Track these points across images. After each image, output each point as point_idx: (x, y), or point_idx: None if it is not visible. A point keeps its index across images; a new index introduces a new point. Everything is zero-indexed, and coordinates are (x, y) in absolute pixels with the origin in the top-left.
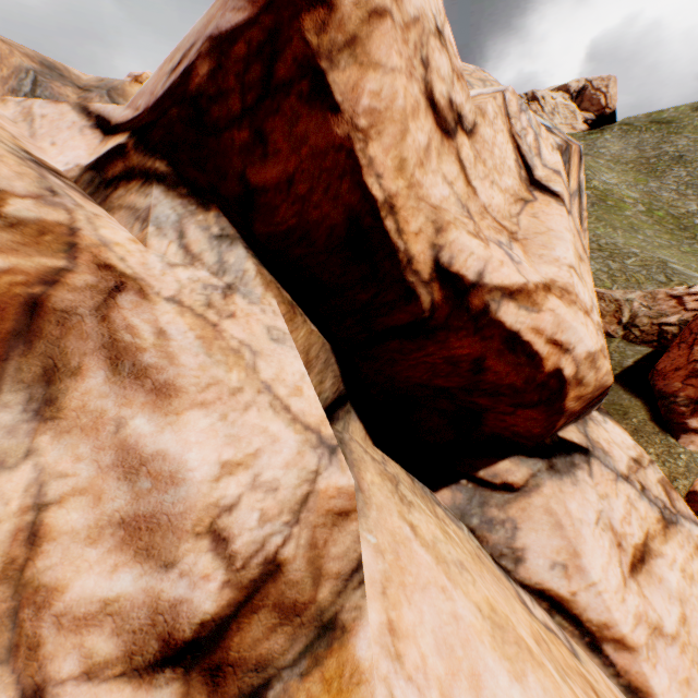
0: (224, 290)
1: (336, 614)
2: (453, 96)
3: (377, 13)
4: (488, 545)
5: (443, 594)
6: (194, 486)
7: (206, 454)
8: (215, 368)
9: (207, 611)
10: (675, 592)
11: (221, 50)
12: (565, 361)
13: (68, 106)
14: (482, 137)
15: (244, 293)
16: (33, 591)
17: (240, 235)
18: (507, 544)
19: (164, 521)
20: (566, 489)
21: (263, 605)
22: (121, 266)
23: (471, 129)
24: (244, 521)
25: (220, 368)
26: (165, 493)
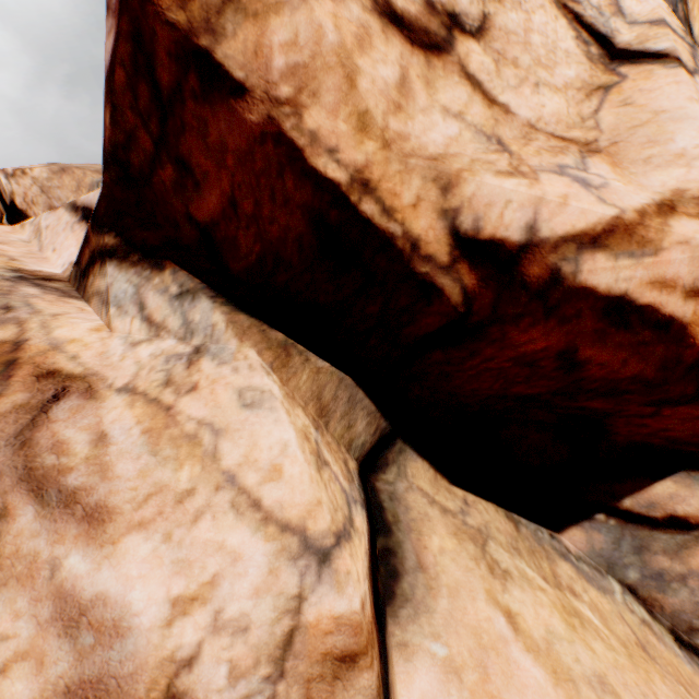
0: (189, 357)
1: None
2: None
3: None
4: (663, 613)
5: None
6: (143, 636)
7: (152, 590)
8: (160, 469)
9: None
10: None
11: (111, 88)
12: None
13: (63, 209)
14: (503, 29)
15: (215, 353)
16: None
17: (205, 284)
18: (698, 613)
19: (113, 687)
20: None
21: None
22: (70, 367)
23: (480, 25)
24: (210, 679)
25: (167, 467)
26: (110, 648)
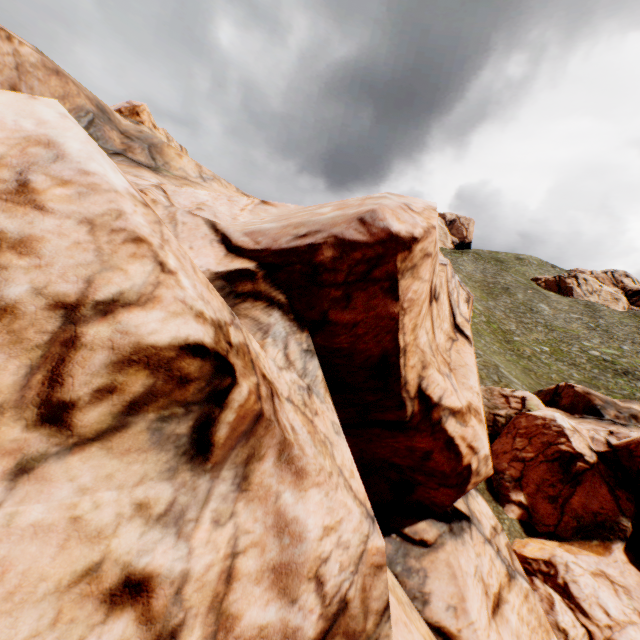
0: (307, 390)
1: (376, 639)
2: (436, 282)
3: (427, 255)
4: (406, 589)
5: (406, 628)
6: (310, 543)
7: (317, 520)
8: (319, 456)
9: (310, 636)
10: (514, 630)
11: (344, 249)
12: (474, 459)
13: (202, 220)
14: (440, 301)
15: (316, 393)
16: (225, 618)
17: (314, 348)
18: (419, 589)
19: (293, 568)
20: (459, 547)
21: (337, 633)
22: (266, 373)
23: (437, 297)
24: (332, 570)
25: (321, 456)
26: (295, 547)
